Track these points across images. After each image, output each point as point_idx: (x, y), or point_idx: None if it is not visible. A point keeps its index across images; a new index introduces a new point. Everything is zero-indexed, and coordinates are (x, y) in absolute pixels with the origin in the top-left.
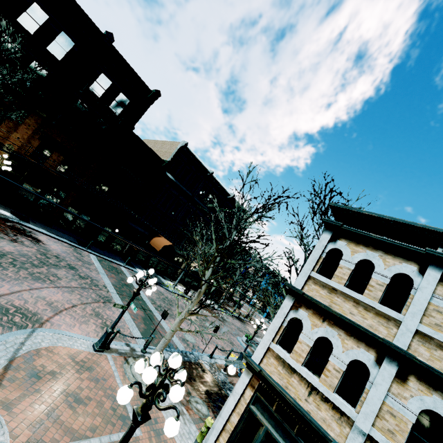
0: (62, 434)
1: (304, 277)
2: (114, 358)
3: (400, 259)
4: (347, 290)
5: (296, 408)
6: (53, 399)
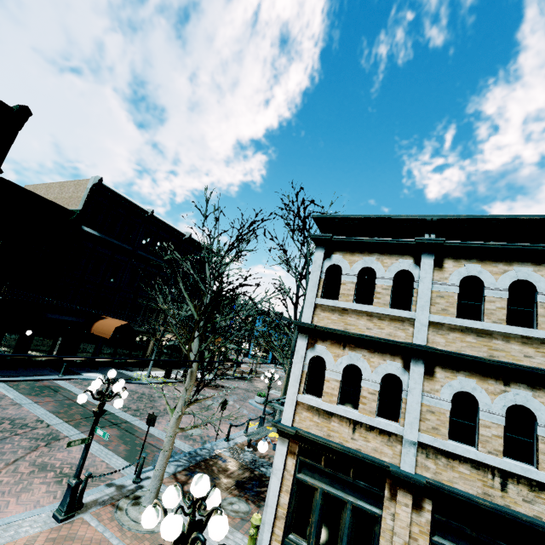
0: None
1: (310, 308)
2: (96, 515)
3: (396, 256)
4: (358, 306)
5: (346, 453)
6: None
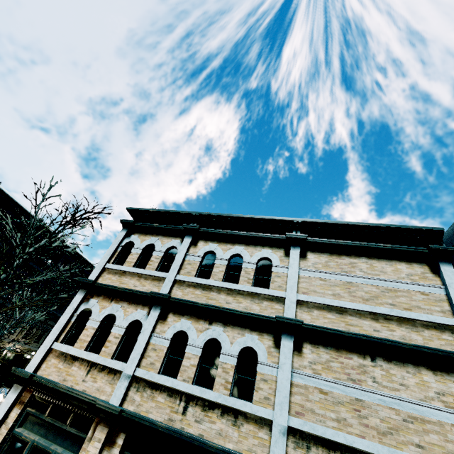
0: None
1: (98, 270)
2: None
3: (172, 237)
4: (133, 269)
5: (69, 393)
6: None
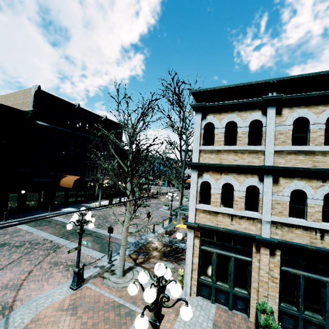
0: None
1: (197, 153)
2: (93, 283)
3: (249, 111)
4: (227, 147)
5: (229, 232)
6: None
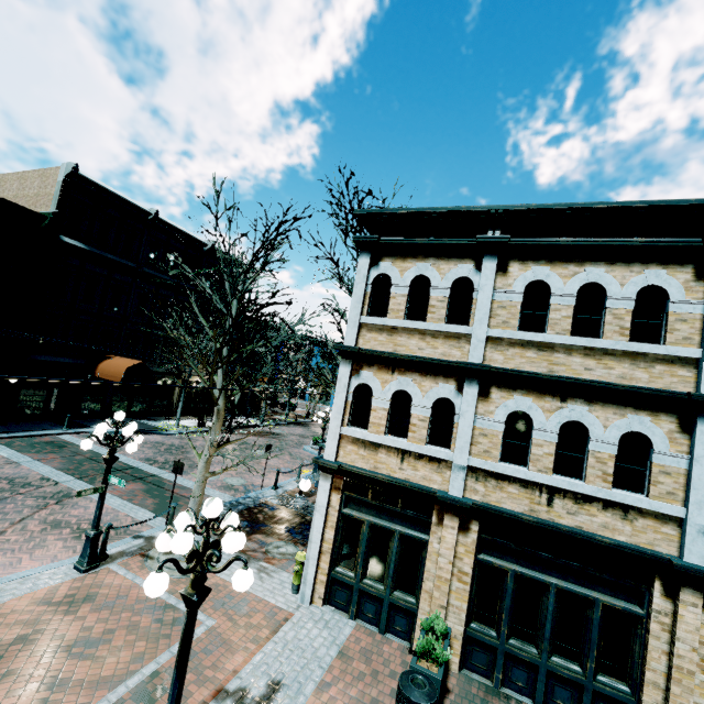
0: (90, 693)
1: (354, 329)
2: (124, 565)
3: (454, 260)
4: (409, 323)
5: (393, 483)
6: (45, 666)
